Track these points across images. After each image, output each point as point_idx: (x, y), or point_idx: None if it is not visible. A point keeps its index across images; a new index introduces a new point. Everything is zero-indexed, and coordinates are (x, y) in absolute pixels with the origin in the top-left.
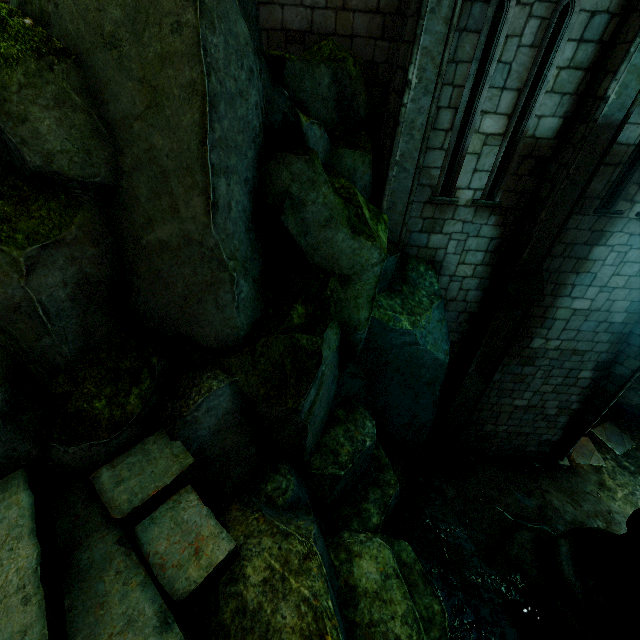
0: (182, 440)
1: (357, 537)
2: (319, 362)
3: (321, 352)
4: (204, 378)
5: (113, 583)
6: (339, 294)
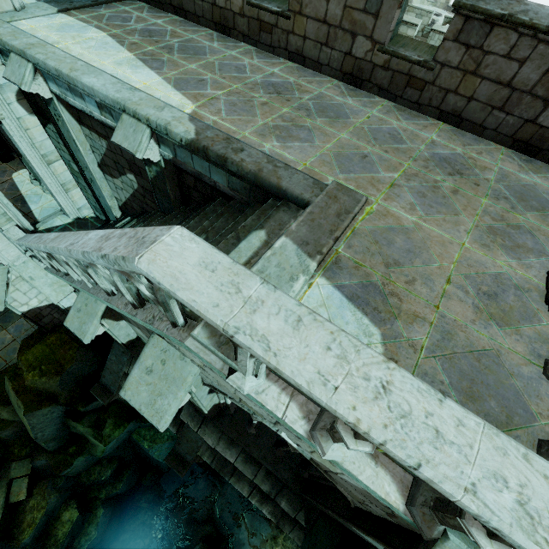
0: (32, 464)
1: (73, 505)
2: (72, 465)
3: (73, 463)
4: (41, 455)
5: (1, 493)
6: (91, 447)
